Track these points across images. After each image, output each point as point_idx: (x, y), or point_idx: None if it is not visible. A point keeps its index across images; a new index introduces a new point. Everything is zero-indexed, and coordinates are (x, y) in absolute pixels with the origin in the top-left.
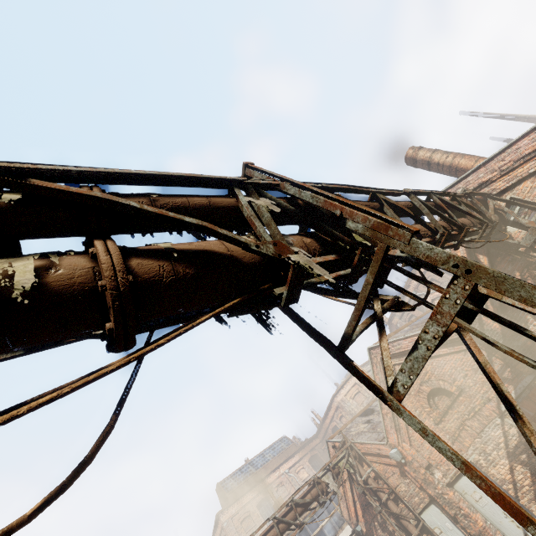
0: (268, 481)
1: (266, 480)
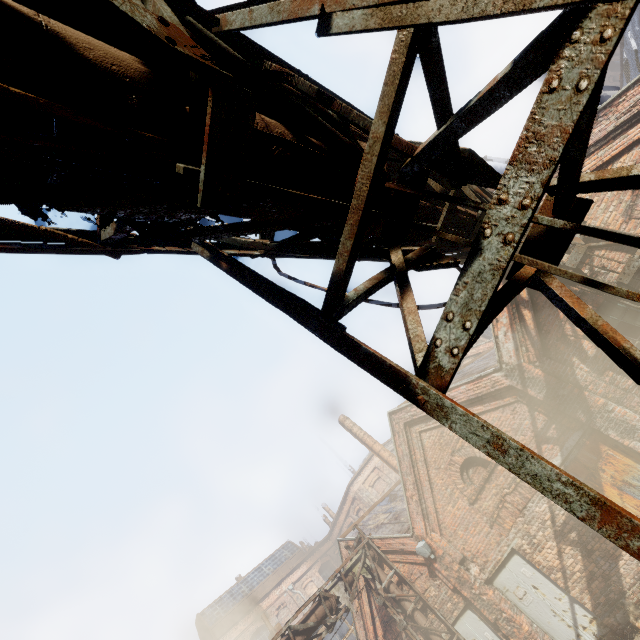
0: (266, 603)
1: (264, 602)
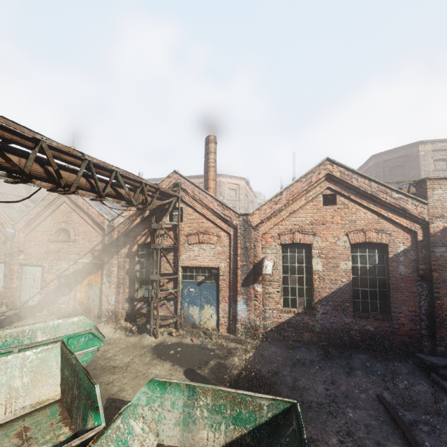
0: None
1: None
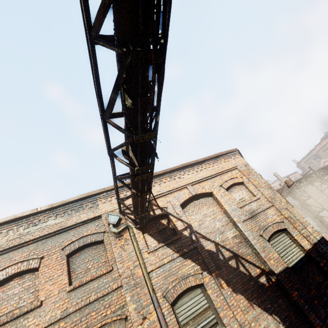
0: None
1: None
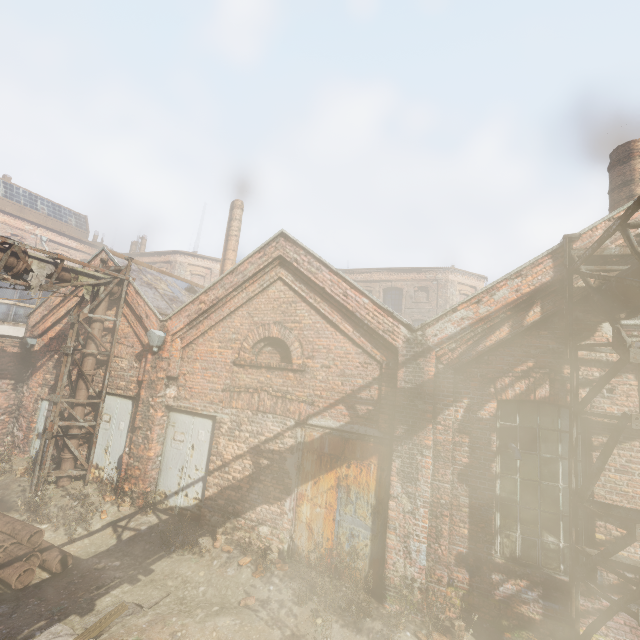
0: (7, 219)
1: (6, 216)
